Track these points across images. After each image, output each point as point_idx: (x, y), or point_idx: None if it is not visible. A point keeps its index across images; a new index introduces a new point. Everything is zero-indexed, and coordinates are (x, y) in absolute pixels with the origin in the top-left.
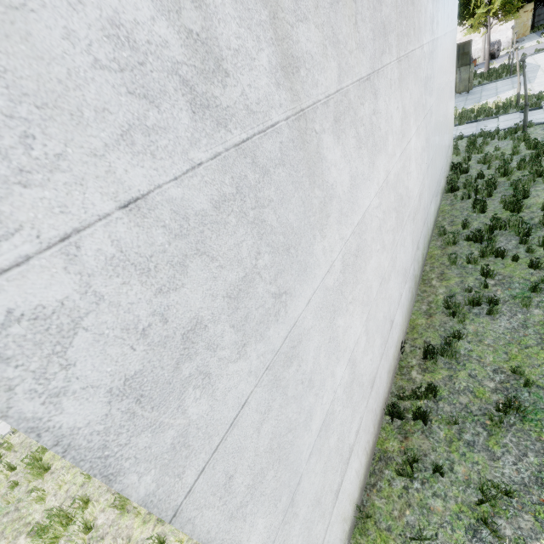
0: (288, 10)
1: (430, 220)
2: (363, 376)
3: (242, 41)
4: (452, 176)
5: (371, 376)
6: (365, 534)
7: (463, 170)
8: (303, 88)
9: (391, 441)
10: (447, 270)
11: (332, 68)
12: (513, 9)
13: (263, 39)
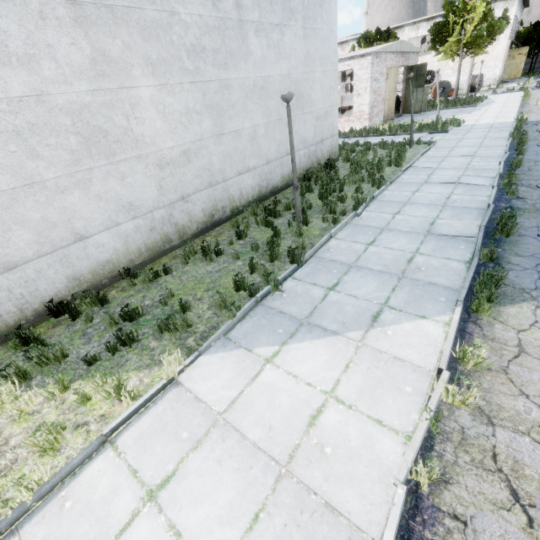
0: None
1: (240, 190)
2: None
3: None
4: (317, 168)
5: (0, 258)
6: None
7: (330, 166)
8: None
9: (42, 328)
10: (227, 231)
11: None
12: (483, 44)
13: None
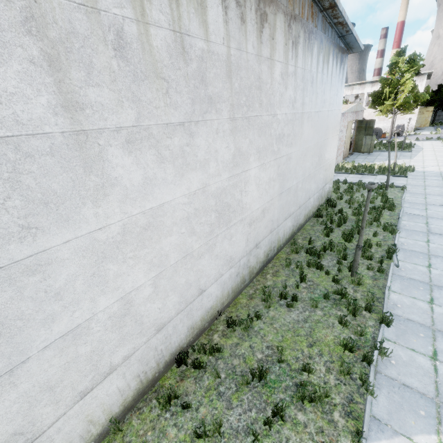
0: (78, 80)
1: (284, 231)
2: (144, 316)
3: (21, 89)
4: (323, 206)
5: (157, 321)
6: (111, 442)
7: (332, 204)
8: (87, 119)
9: (171, 380)
10: (281, 270)
11: (129, 113)
12: (411, 107)
13: (45, 91)
